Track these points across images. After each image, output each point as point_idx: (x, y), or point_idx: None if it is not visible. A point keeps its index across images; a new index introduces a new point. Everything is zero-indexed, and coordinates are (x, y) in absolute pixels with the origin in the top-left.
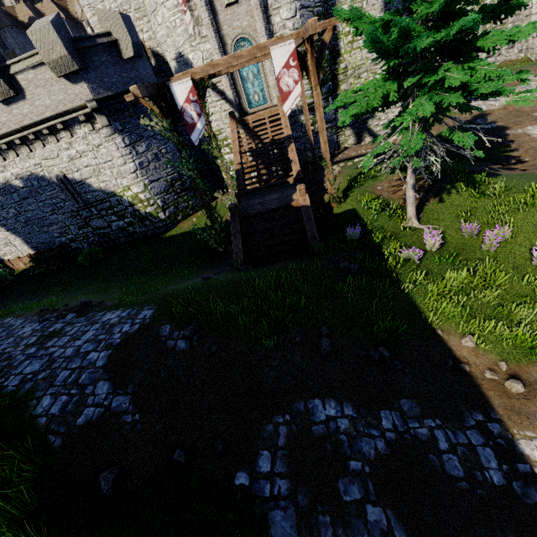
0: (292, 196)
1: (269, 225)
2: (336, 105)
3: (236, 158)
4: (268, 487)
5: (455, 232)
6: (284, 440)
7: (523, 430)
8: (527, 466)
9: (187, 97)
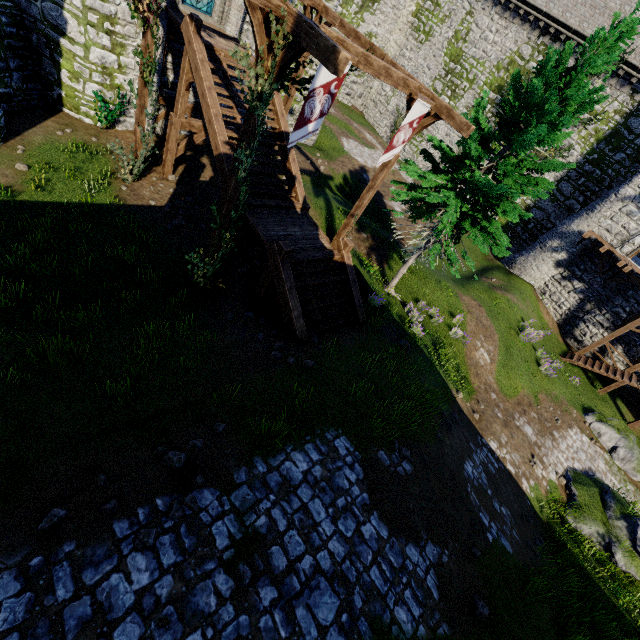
0: (321, 241)
1: (321, 281)
2: (434, 200)
3: (220, 128)
4: (493, 531)
5: (412, 303)
6: (477, 500)
7: (487, 438)
8: (495, 454)
9: (329, 82)
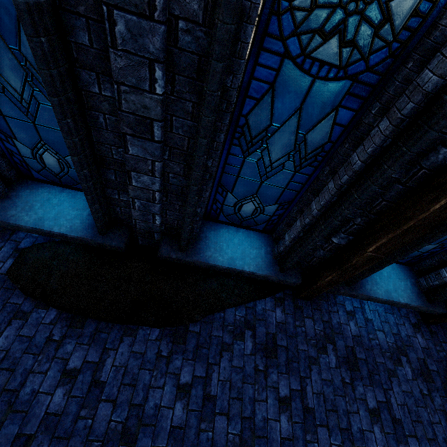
0: None
1: None
2: None
3: None
4: None
5: None
6: None
7: None
8: None
9: None
